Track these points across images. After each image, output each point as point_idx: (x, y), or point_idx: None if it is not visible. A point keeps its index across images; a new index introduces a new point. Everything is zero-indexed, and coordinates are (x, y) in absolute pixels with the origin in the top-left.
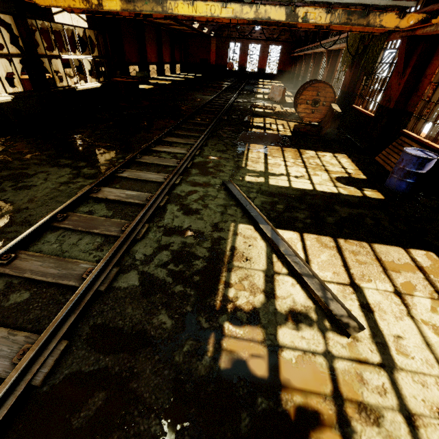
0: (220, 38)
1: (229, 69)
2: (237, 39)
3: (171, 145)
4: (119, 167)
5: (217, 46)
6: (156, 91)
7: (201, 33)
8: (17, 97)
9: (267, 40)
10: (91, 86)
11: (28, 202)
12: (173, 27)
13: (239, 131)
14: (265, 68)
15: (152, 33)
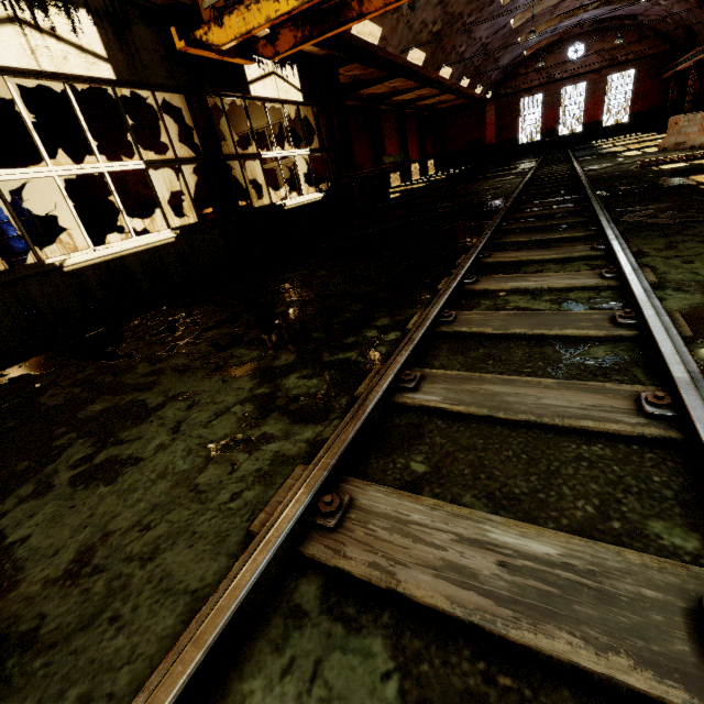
0: (502, 99)
1: (523, 143)
2: (536, 88)
3: (516, 270)
4: (402, 365)
5: (496, 112)
6: (408, 197)
7: (469, 99)
8: (184, 233)
9: (600, 69)
10: (308, 198)
11: (62, 578)
12: (424, 104)
13: (697, 204)
14: (601, 118)
15: (392, 121)
